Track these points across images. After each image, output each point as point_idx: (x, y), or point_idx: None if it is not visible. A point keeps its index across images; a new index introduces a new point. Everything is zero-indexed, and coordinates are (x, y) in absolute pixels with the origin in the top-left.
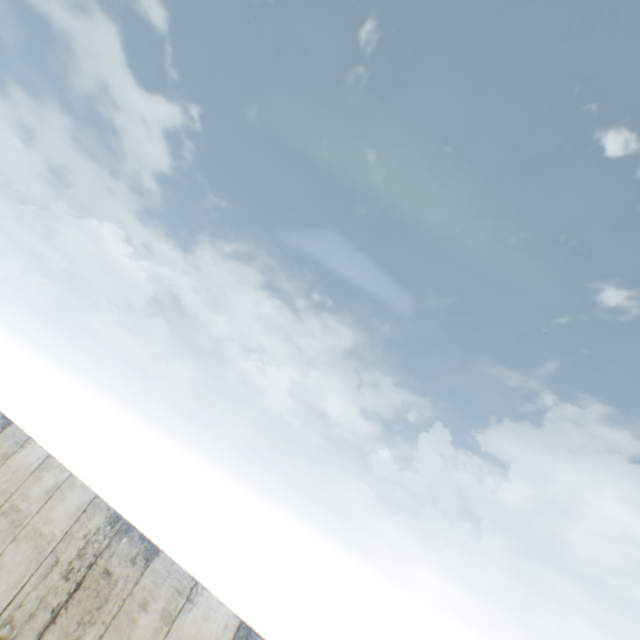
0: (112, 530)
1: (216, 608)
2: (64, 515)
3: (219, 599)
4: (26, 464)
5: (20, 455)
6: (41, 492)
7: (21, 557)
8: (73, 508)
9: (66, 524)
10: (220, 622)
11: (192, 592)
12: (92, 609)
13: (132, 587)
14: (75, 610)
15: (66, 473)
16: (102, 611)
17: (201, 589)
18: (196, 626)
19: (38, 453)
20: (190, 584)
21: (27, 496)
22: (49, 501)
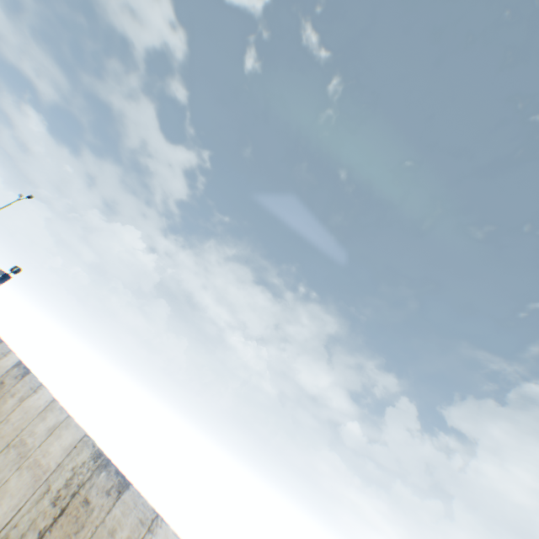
0: (94, 464)
1: None
2: (59, 449)
3: (175, 532)
4: (36, 406)
5: (32, 398)
6: (44, 429)
7: (22, 484)
8: (66, 444)
9: (59, 457)
10: None
11: (153, 523)
12: (71, 533)
13: (105, 515)
14: (57, 533)
15: (65, 414)
16: (78, 535)
17: (160, 521)
18: None
19: (46, 397)
20: (152, 516)
21: (33, 432)
22: (49, 437)
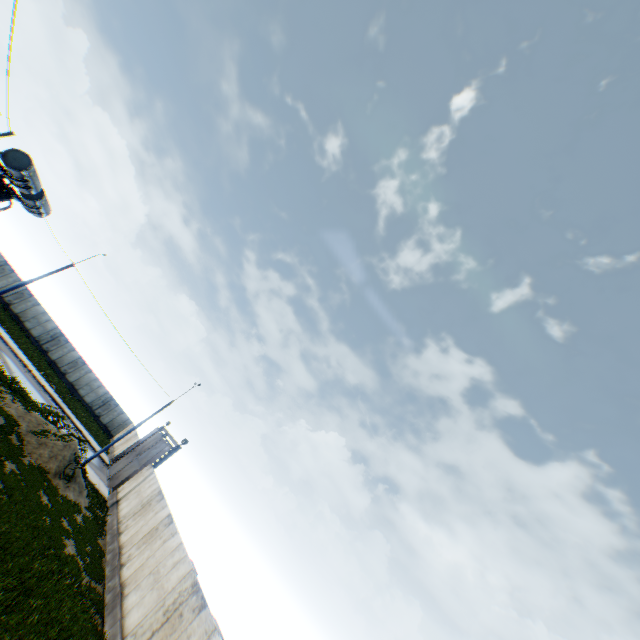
0: (191, 589)
1: None
2: (175, 577)
3: None
4: (171, 545)
5: (170, 540)
6: (171, 562)
7: (151, 598)
8: (180, 574)
9: (174, 582)
10: None
11: (211, 633)
12: (168, 633)
13: (188, 624)
14: (161, 632)
15: (184, 553)
16: (171, 635)
17: (216, 632)
18: None
19: (177, 539)
20: (212, 628)
21: (165, 564)
22: (172, 568)
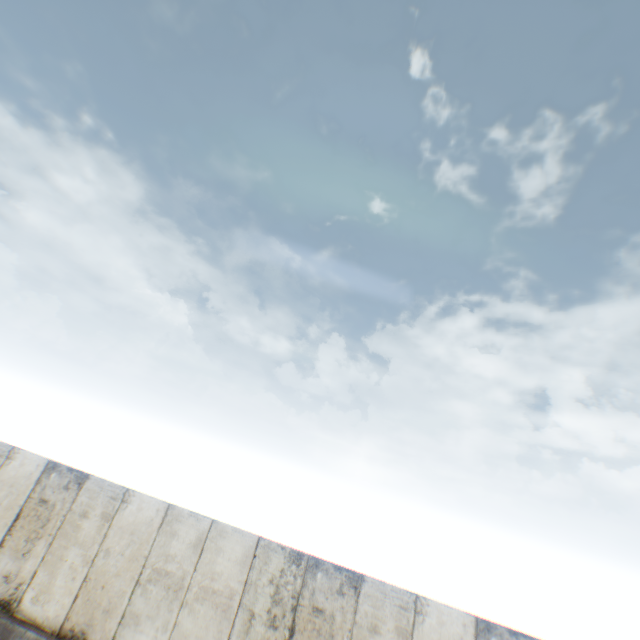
0: (299, 568)
1: (448, 612)
2: (230, 566)
3: (443, 603)
4: (142, 521)
5: (126, 512)
6: (184, 548)
7: (203, 621)
8: (237, 556)
9: (239, 574)
10: (457, 623)
11: (417, 605)
12: None
13: (353, 616)
14: None
15: (205, 521)
16: None
17: (425, 600)
18: (436, 633)
19: (151, 505)
20: (412, 598)
21: (168, 556)
22: (201, 555)
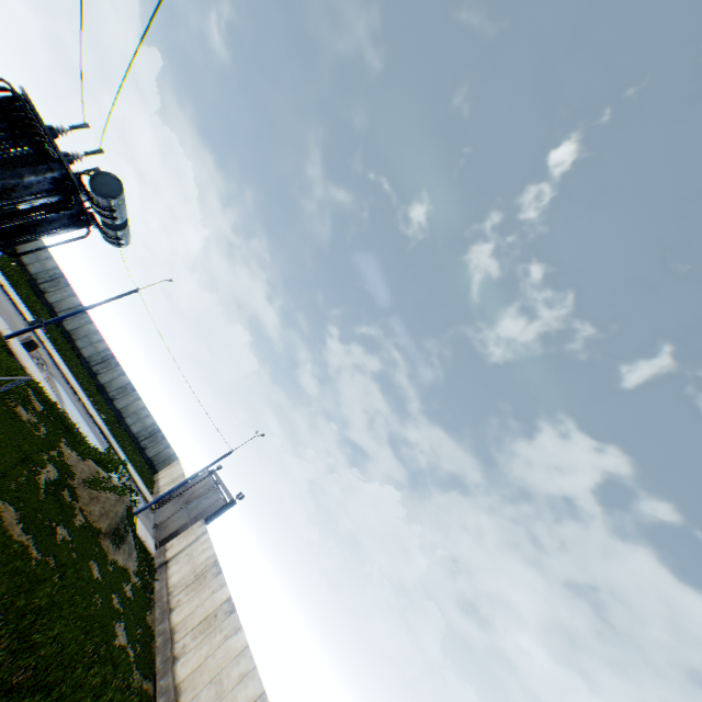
0: None
1: None
2: (243, 698)
3: None
4: (234, 646)
5: (233, 637)
6: (236, 673)
7: None
8: (249, 694)
9: None
10: None
11: None
12: None
13: None
14: None
15: (252, 662)
16: None
17: None
18: None
19: (242, 639)
20: None
21: (228, 673)
22: (238, 682)
